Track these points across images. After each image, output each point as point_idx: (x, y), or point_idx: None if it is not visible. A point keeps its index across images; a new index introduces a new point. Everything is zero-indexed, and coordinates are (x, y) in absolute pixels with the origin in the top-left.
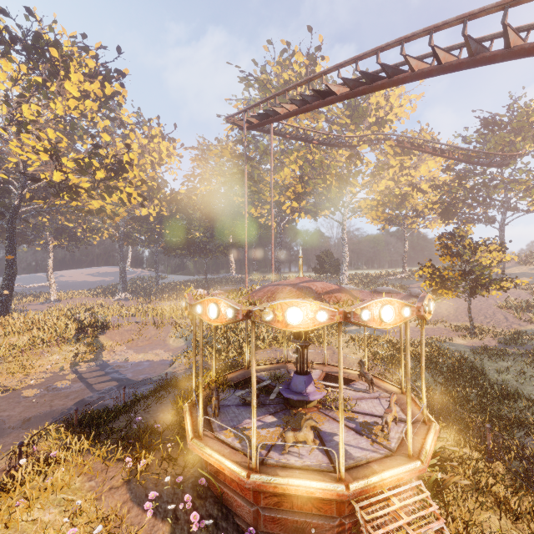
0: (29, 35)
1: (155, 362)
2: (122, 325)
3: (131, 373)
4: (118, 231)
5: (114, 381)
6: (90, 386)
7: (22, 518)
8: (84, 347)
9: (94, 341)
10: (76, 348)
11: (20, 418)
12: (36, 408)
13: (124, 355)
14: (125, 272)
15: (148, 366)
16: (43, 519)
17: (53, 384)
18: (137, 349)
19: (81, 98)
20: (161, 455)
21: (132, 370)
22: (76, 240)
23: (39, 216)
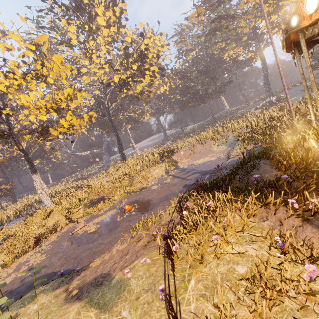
0: (72, 3)
1: (214, 160)
2: (180, 149)
3: (203, 168)
4: (152, 109)
5: (196, 174)
6: (184, 178)
7: (225, 251)
8: (167, 163)
9: (170, 160)
10: (163, 164)
11: (158, 197)
12: (163, 192)
13: (191, 162)
14: (164, 130)
15: (211, 163)
16: (247, 253)
17: (163, 182)
18: (196, 158)
19: (107, 27)
20: (316, 197)
21: (202, 167)
22: (136, 121)
23: (118, 116)
